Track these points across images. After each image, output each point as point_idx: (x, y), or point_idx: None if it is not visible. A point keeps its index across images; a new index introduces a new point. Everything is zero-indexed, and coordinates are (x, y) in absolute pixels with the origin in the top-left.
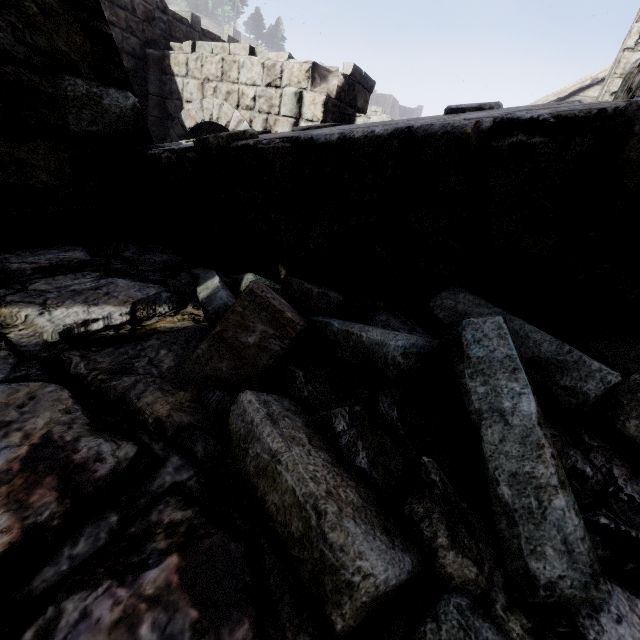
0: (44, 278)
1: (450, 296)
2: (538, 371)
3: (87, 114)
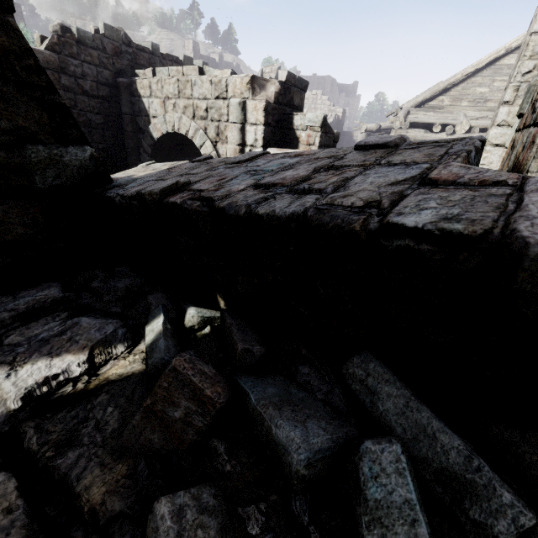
0: (19, 328)
1: (361, 364)
2: (446, 490)
3: (51, 172)
